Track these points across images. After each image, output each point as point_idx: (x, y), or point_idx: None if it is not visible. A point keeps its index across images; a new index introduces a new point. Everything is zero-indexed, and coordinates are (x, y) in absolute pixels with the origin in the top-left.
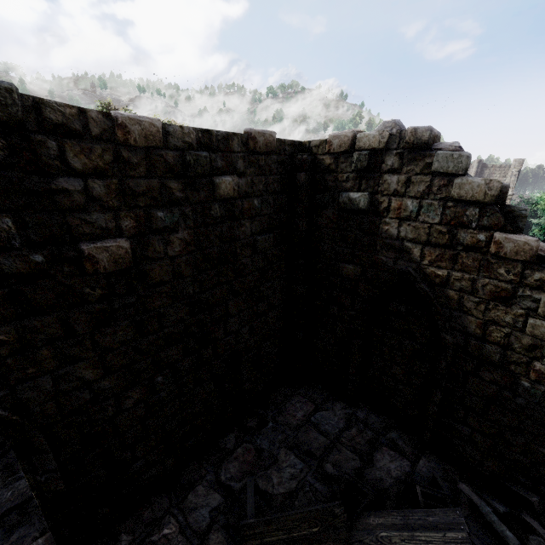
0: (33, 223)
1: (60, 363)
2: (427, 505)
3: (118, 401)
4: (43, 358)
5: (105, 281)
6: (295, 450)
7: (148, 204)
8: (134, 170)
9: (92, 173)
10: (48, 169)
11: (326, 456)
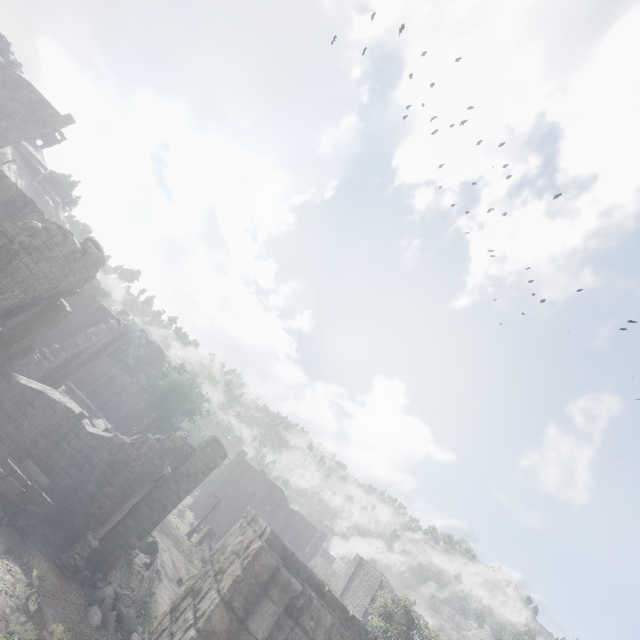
0: None
1: None
2: None
3: None
4: None
5: None
6: None
7: None
8: None
9: None
10: None
11: None
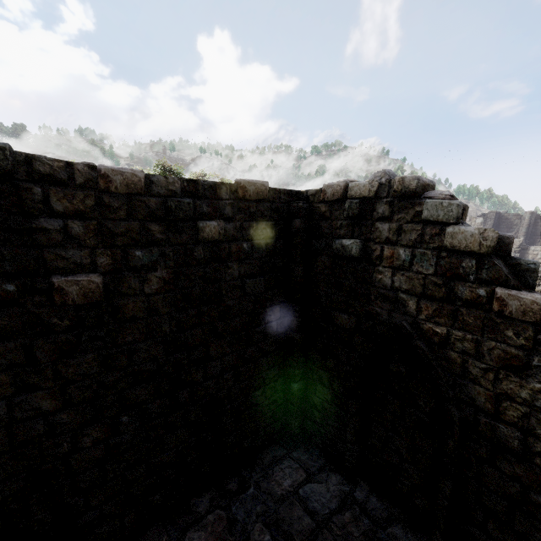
0: (10, 256)
1: (17, 389)
2: None
3: (75, 438)
4: (1, 383)
5: (74, 313)
6: (272, 528)
7: (126, 244)
8: (115, 213)
9: (72, 215)
10: (31, 211)
11: None
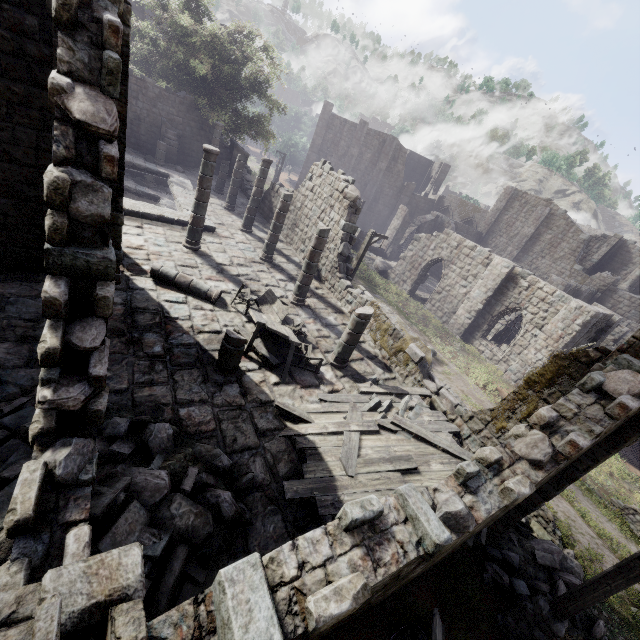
0: None
1: None
2: None
3: None
4: None
5: None
6: None
7: None
8: None
9: None
10: None
11: None
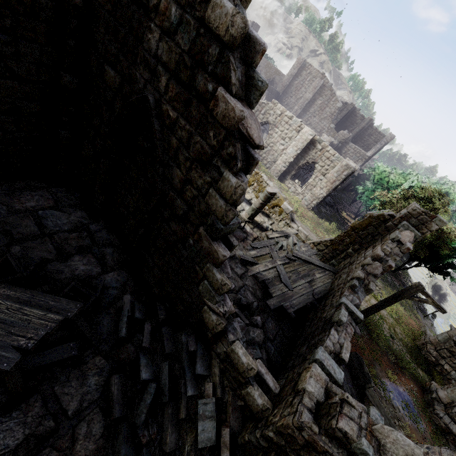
0: None
1: None
2: (82, 298)
3: None
4: None
5: None
6: None
7: None
8: None
9: None
10: None
11: (23, 241)
